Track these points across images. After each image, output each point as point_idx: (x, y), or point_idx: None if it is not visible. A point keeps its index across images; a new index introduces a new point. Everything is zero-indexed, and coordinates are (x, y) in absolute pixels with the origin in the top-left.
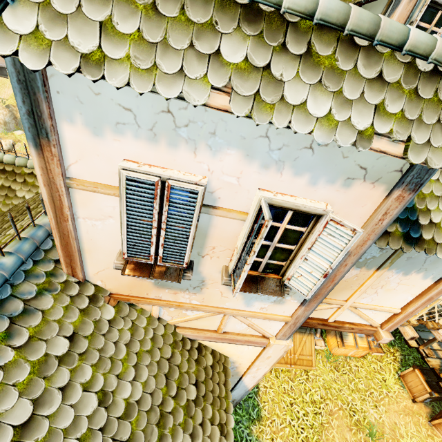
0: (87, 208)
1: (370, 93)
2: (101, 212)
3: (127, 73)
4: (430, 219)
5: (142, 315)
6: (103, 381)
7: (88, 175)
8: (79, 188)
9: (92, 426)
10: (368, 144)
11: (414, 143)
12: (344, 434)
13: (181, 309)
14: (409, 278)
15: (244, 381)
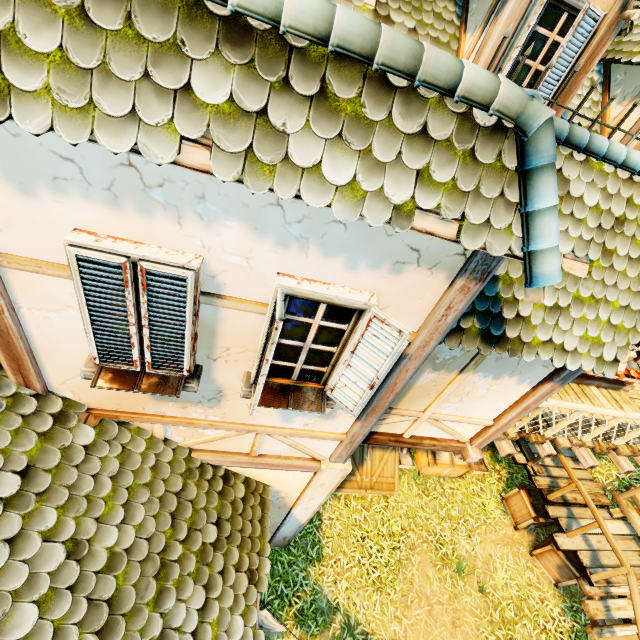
0: (31, 294)
1: (410, 154)
2: (54, 300)
3: (48, 113)
4: (517, 312)
5: (139, 436)
6: (74, 527)
7: (23, 248)
8: (12, 267)
9: (57, 585)
10: (408, 224)
11: (469, 223)
12: (427, 571)
13: (196, 428)
14: (501, 383)
15: (295, 514)
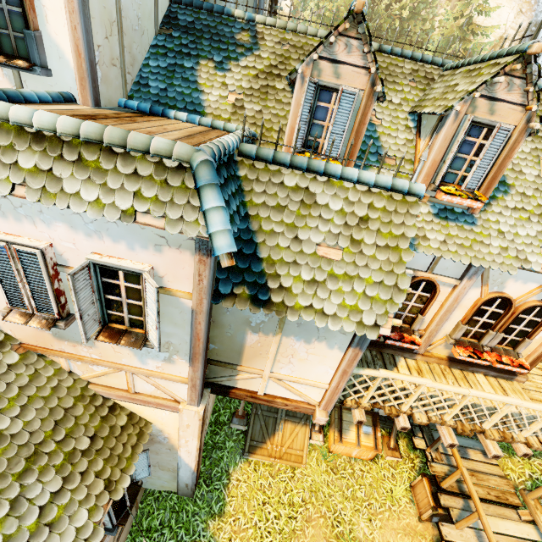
0: None
1: (129, 184)
2: None
3: None
4: (280, 284)
5: (51, 366)
6: None
7: None
8: None
9: None
10: (131, 220)
11: (170, 218)
12: None
13: (87, 364)
14: (315, 347)
15: (182, 457)
